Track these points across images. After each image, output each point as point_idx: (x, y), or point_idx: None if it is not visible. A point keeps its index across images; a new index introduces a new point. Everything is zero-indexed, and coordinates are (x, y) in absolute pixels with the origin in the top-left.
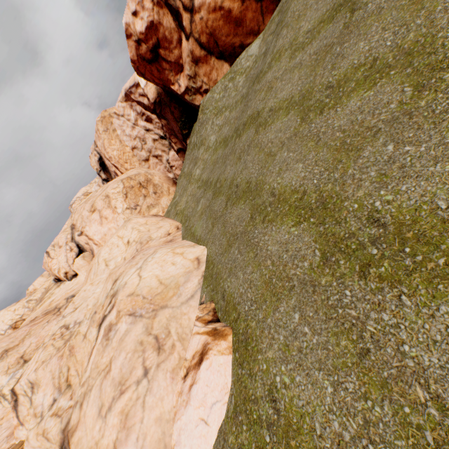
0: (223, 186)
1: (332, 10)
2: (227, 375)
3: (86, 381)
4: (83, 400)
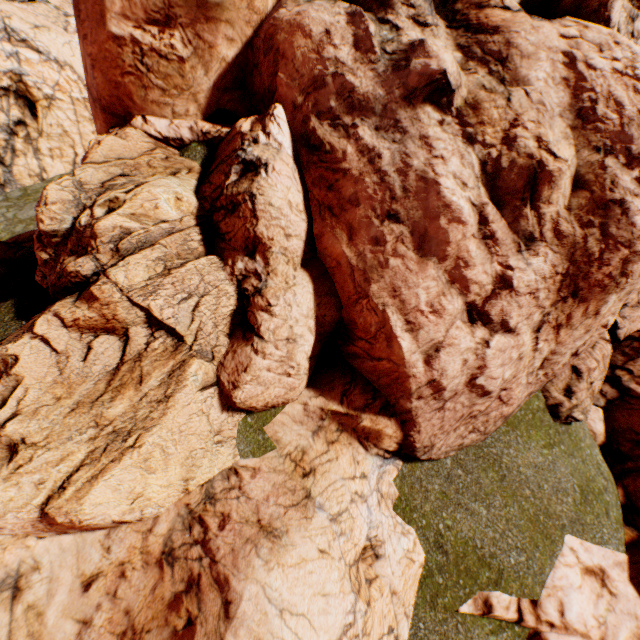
0: None
1: None
2: None
3: None
4: None
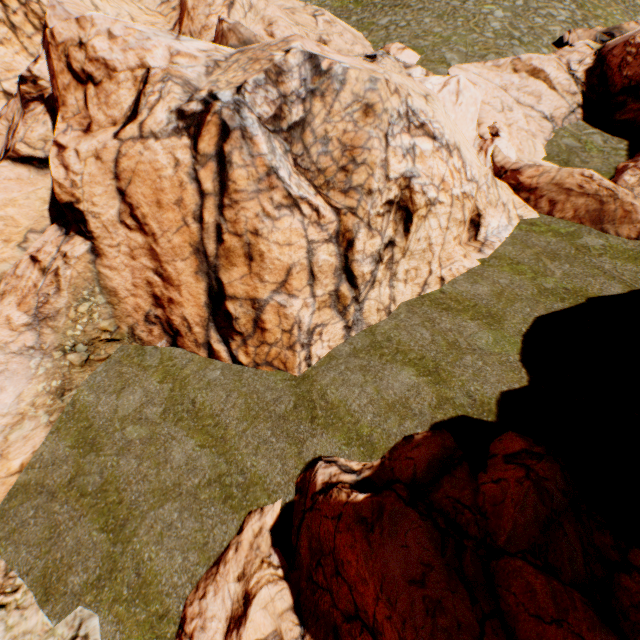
0: (376, 22)
1: None
2: (416, 54)
3: (324, 31)
4: (328, 36)
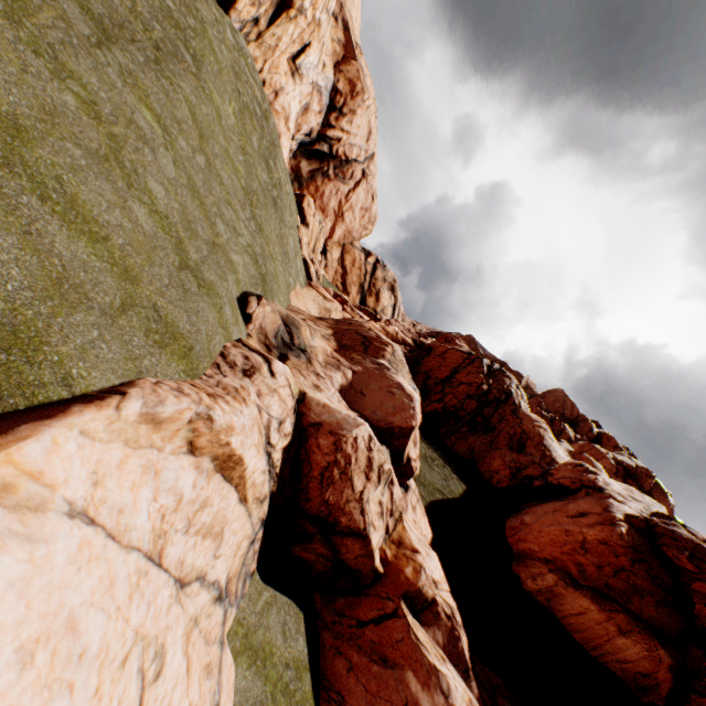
0: None
1: (87, 4)
2: None
3: None
4: None
